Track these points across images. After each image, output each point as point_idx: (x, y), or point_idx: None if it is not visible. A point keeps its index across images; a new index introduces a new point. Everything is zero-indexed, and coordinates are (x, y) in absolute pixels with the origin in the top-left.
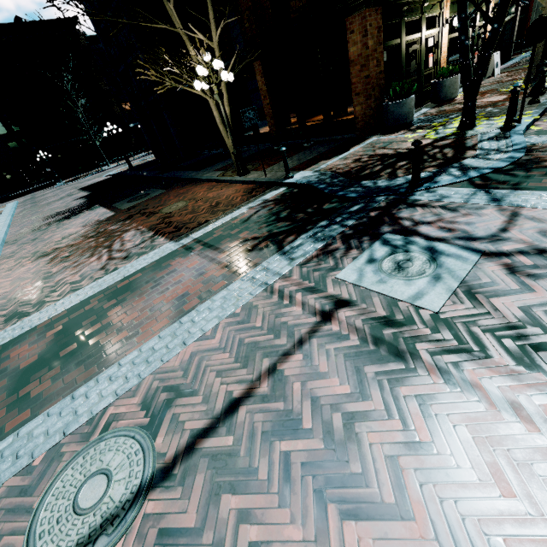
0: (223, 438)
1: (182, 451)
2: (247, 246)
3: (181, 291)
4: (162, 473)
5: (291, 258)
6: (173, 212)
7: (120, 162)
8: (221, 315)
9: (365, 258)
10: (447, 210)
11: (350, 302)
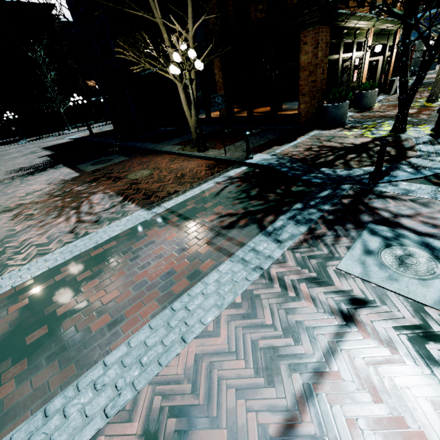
0: None
1: None
2: (226, 222)
3: (165, 268)
4: None
5: (279, 240)
6: (139, 179)
7: (81, 129)
8: (220, 304)
9: (360, 248)
10: (420, 205)
11: (368, 302)
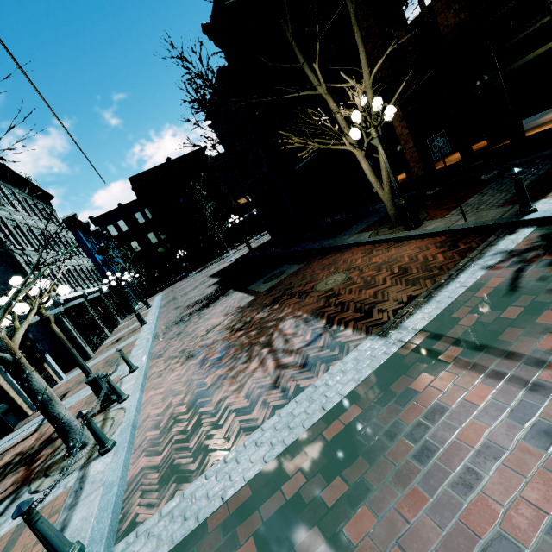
0: None
1: None
2: None
3: (541, 498)
4: None
5: None
6: (334, 288)
7: (238, 248)
8: None
9: None
10: None
11: None
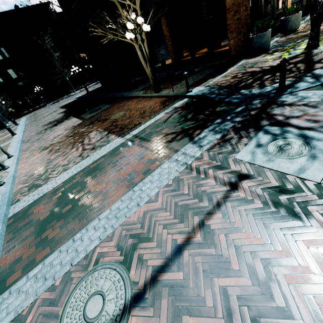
0: (175, 273)
1: (149, 281)
2: (168, 138)
3: (130, 170)
4: (138, 296)
5: (200, 145)
6: (117, 118)
7: (81, 90)
8: (159, 186)
9: (254, 144)
10: (309, 107)
11: (249, 176)
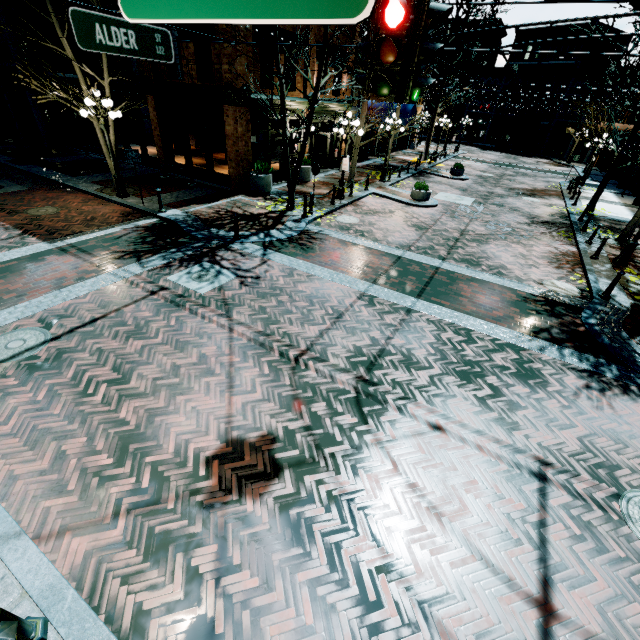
0: (89, 328)
1: (67, 332)
2: (115, 256)
3: (59, 276)
4: (56, 338)
5: (145, 266)
6: (42, 216)
7: None
8: (91, 289)
9: (186, 271)
10: (241, 255)
11: (168, 289)
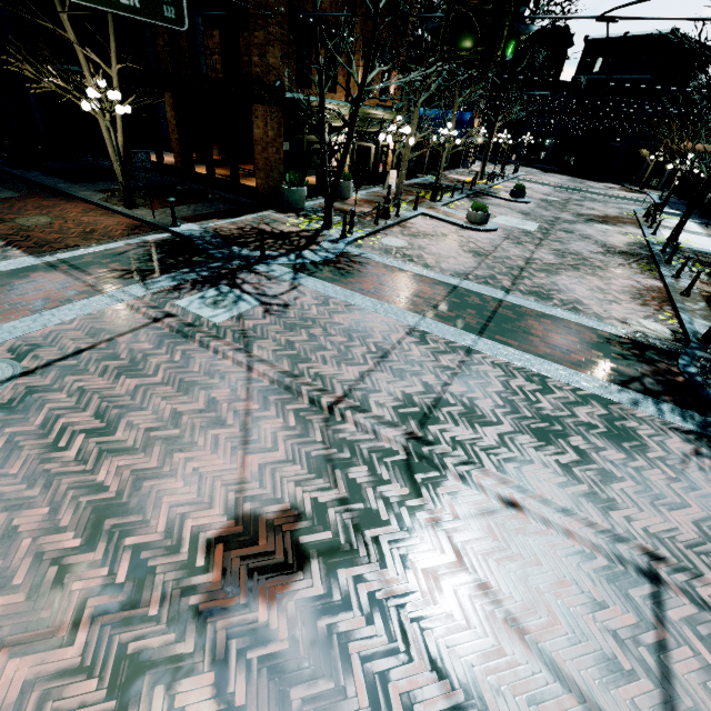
0: (71, 361)
1: (42, 366)
2: (115, 274)
3: (43, 296)
4: (28, 372)
5: (149, 288)
6: (32, 226)
7: None
8: (80, 314)
9: (199, 296)
10: (267, 279)
11: (175, 316)
